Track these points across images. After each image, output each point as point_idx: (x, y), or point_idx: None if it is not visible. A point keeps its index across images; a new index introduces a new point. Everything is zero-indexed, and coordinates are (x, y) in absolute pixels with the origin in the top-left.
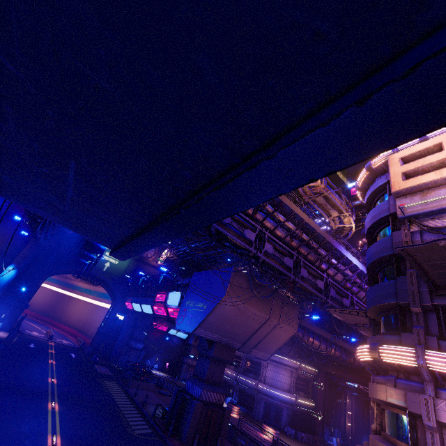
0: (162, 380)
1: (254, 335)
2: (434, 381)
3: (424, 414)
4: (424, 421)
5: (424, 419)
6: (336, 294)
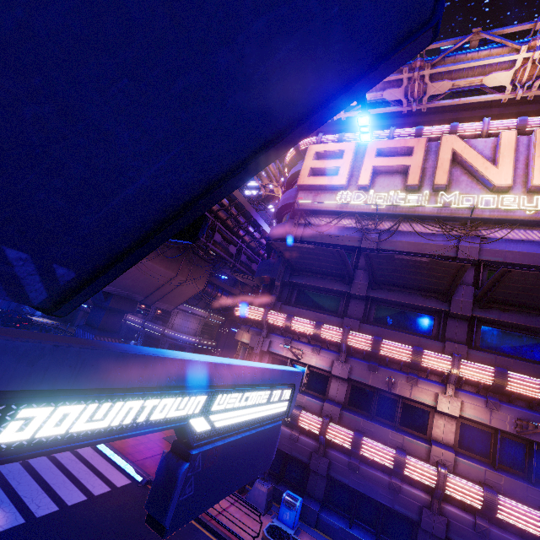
0: (48, 328)
1: (159, 290)
2: (269, 329)
3: (256, 347)
4: (254, 350)
5: (254, 350)
6: (246, 259)
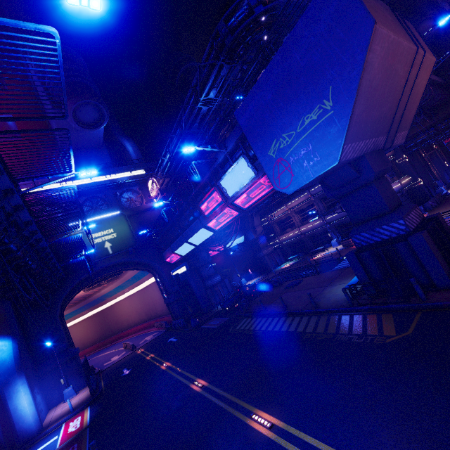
0: (275, 279)
1: (399, 105)
2: None
3: None
4: None
5: None
6: None
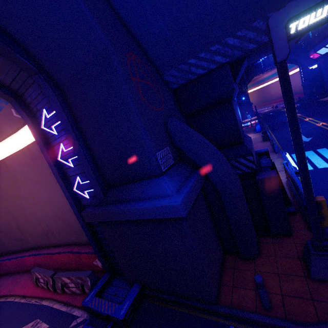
0: None
1: None
2: None
3: None
4: None
5: None
6: None
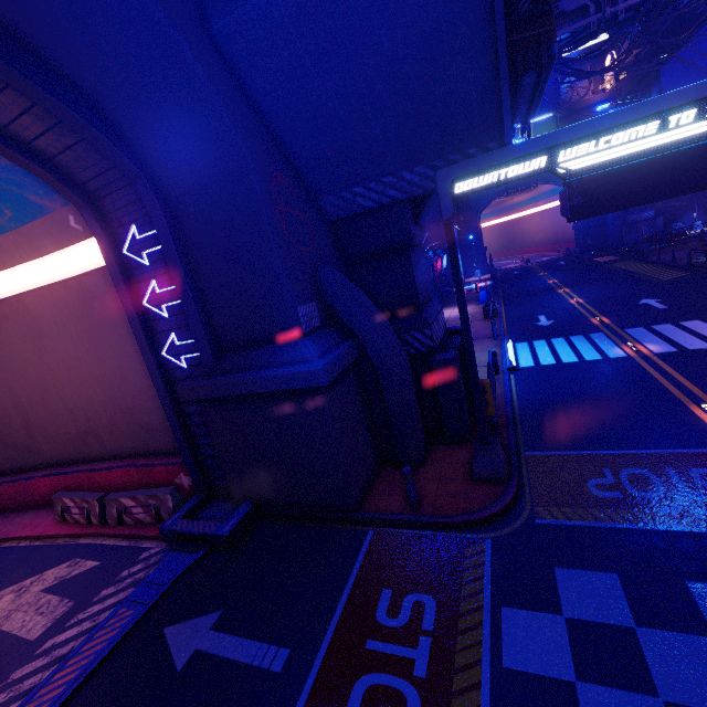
0: None
1: None
2: None
3: None
4: None
5: None
6: None
